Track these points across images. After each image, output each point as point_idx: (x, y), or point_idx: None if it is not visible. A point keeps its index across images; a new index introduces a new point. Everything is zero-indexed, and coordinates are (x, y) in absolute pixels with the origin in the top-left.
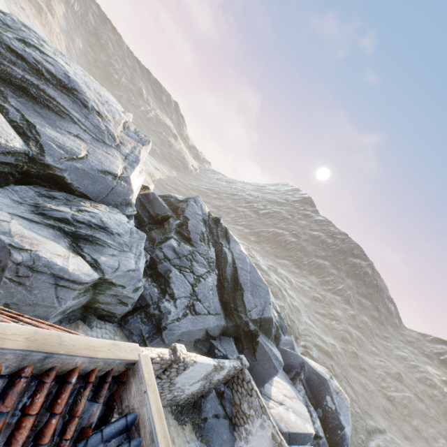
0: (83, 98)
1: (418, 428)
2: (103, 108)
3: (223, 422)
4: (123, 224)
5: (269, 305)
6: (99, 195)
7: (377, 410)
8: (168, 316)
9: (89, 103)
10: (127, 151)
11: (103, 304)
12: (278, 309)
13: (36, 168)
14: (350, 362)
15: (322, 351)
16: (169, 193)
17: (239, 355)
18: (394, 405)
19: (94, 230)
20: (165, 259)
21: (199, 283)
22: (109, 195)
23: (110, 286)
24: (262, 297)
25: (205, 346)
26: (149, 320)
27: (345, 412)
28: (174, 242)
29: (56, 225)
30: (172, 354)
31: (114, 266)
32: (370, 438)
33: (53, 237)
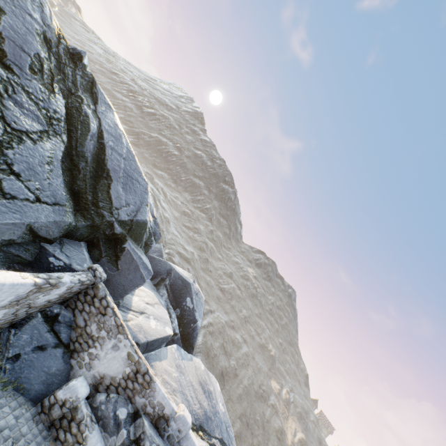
0: None
1: (234, 306)
2: None
3: (53, 353)
4: None
5: (146, 207)
6: None
7: (213, 298)
8: None
9: None
10: None
11: None
12: (155, 213)
13: None
14: (202, 266)
15: (183, 258)
16: None
17: (92, 266)
18: (224, 294)
19: None
20: None
21: (19, 145)
22: None
23: None
24: (138, 196)
25: (29, 252)
26: None
27: (200, 308)
28: None
29: None
30: None
31: None
32: (204, 318)
33: None
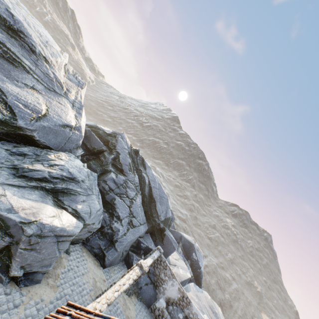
0: (30, 42)
1: (220, 251)
2: (47, 52)
3: (150, 286)
4: (82, 170)
5: (169, 209)
6: (59, 145)
7: (204, 246)
8: (118, 233)
9: (36, 48)
10: (72, 97)
11: (77, 236)
12: (171, 208)
13: (6, 129)
14: (193, 222)
15: (181, 219)
16: (96, 125)
17: (158, 247)
18: (212, 241)
19: (66, 182)
20: (110, 190)
21: (133, 204)
22: (66, 143)
23: (85, 226)
24: (165, 205)
25: (135, 242)
26: (104, 237)
27: (201, 259)
28: (113, 175)
29: (39, 185)
30: (140, 269)
31: (88, 211)
32: None
33: (40, 198)
